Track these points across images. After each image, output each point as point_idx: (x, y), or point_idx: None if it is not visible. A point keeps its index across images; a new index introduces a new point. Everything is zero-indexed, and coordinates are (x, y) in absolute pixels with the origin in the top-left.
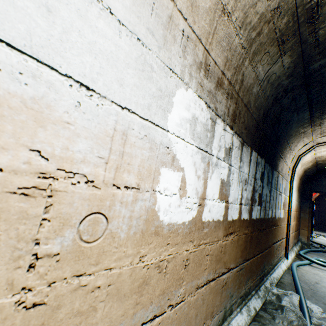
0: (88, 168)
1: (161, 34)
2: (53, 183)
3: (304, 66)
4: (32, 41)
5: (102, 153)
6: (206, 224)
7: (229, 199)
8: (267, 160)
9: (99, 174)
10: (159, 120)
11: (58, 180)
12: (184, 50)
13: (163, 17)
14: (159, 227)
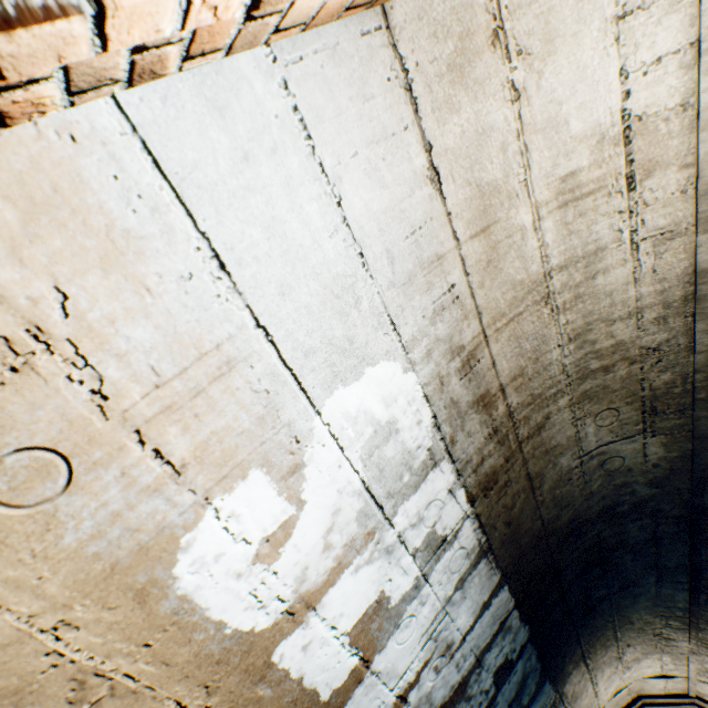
0: (120, 372)
1: (407, 269)
2: (41, 353)
3: (693, 485)
4: (193, 174)
5: (164, 366)
6: (275, 676)
7: (377, 659)
8: (537, 638)
9: (127, 395)
10: (314, 384)
11: (53, 354)
12: (438, 311)
13: (426, 250)
14: (157, 587)
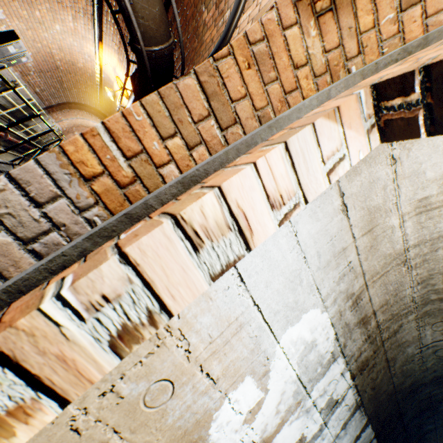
0: (196, 339)
1: (326, 258)
2: (168, 336)
3: None
4: None
5: (213, 332)
6: None
7: None
8: None
9: (198, 349)
10: (277, 328)
11: (172, 336)
12: (341, 276)
13: (337, 246)
14: (201, 440)
